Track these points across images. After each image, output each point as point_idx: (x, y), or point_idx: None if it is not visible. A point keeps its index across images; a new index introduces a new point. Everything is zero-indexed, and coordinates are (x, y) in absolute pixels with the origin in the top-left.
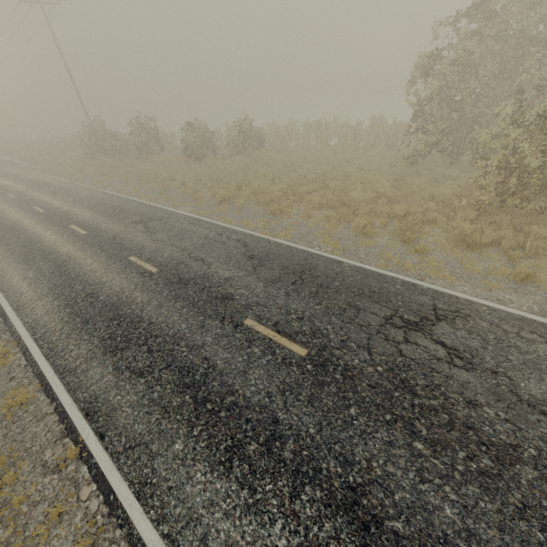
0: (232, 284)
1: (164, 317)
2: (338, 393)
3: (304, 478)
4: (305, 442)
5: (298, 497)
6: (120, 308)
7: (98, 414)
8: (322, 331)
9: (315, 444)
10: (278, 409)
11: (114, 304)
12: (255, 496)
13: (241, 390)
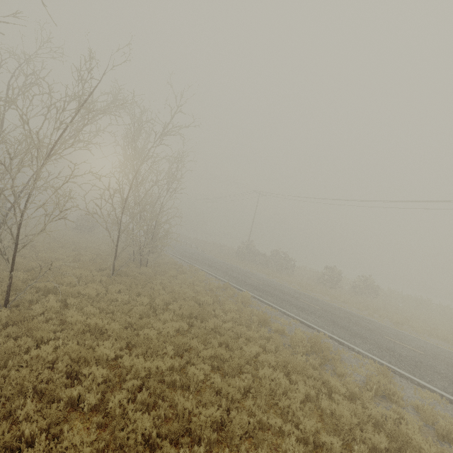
0: None
1: None
2: None
3: None
4: None
5: None
6: (431, 367)
7: None
8: None
9: None
10: None
11: (422, 363)
12: None
13: None
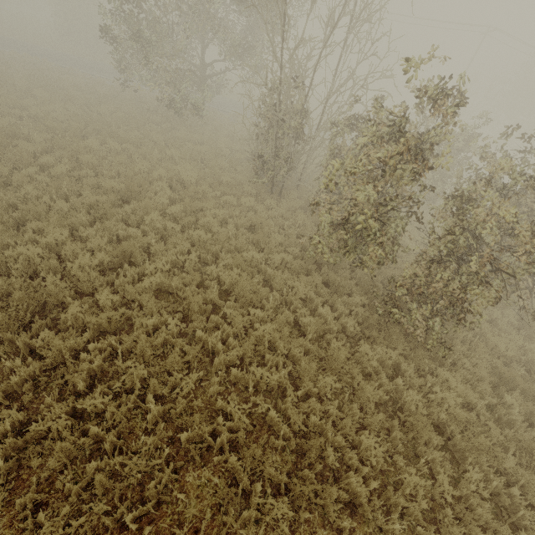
0: None
1: None
2: None
3: None
4: None
5: None
6: None
7: None
8: None
9: None
10: None
11: None
12: None
13: None
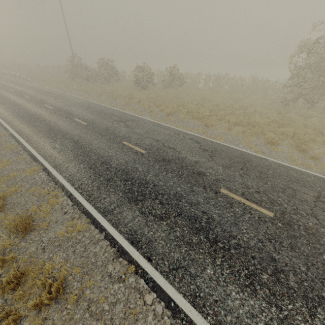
0: (201, 165)
1: (163, 182)
2: (309, 244)
3: (313, 302)
4: (302, 276)
5: (315, 316)
6: (129, 173)
7: (141, 243)
8: (277, 201)
9: (310, 278)
10: (271, 251)
11: (124, 170)
12: (282, 312)
13: (239, 235)
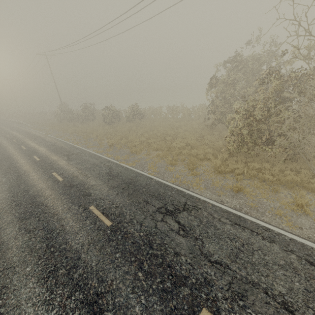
0: (94, 188)
1: (54, 203)
2: (115, 245)
3: (78, 288)
4: (87, 269)
5: (70, 297)
6: (35, 198)
7: (0, 251)
8: (124, 213)
9: (92, 271)
10: (83, 252)
11: (34, 196)
12: (51, 295)
13: (71, 242)
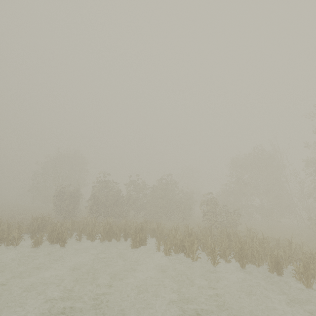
0: None
1: None
2: None
3: None
4: None
5: None
6: None
7: None
8: None
9: None
10: None
11: None
12: None
13: None
